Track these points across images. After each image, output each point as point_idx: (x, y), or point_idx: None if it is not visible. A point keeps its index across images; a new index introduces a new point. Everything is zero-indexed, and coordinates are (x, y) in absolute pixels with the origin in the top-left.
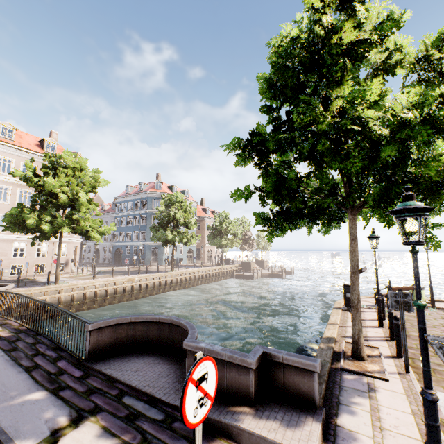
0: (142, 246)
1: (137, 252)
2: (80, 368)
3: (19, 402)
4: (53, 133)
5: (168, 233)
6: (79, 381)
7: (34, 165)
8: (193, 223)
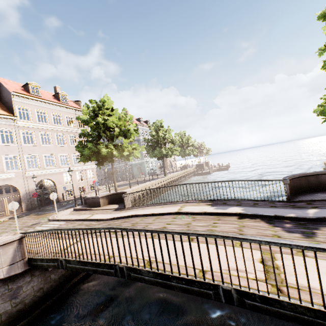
0: (129, 165)
1: (125, 170)
2: (293, 203)
3: (314, 213)
4: (57, 88)
5: (163, 149)
6: (312, 204)
7: (59, 114)
8: (177, 140)
